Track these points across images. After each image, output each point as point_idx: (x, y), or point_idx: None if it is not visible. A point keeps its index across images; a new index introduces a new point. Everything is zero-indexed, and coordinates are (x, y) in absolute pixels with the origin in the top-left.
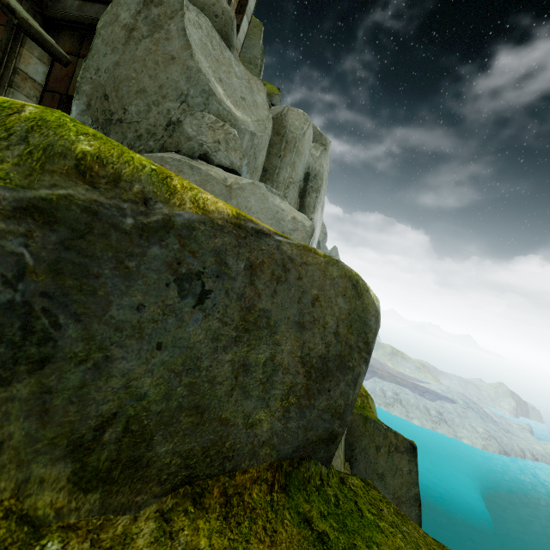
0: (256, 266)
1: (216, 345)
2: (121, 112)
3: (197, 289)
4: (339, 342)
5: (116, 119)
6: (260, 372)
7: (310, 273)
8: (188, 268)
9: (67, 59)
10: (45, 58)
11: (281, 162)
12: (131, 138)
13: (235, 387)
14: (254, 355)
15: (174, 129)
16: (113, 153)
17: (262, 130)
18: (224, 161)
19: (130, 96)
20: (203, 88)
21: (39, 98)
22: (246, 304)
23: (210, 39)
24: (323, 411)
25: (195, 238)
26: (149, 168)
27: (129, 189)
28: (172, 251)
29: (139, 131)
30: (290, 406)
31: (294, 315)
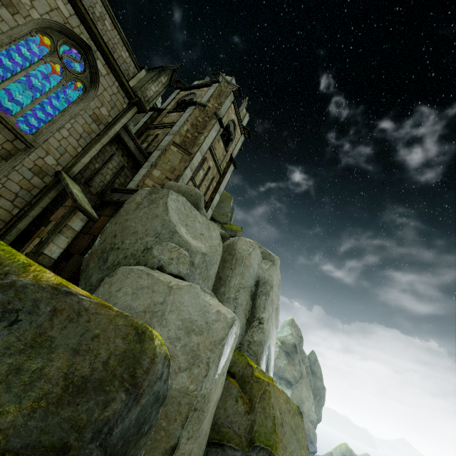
0: (58, 310)
1: (7, 351)
2: (120, 243)
3: (13, 318)
4: (105, 370)
5: (116, 247)
6: (28, 376)
7: (99, 319)
8: (13, 306)
9: (97, 219)
10: (84, 219)
11: (232, 273)
12: (121, 258)
13: (4, 382)
14: (29, 363)
15: (148, 252)
16: (6, 255)
17: (213, 251)
18: (174, 271)
19: (128, 235)
20: (171, 229)
21: (73, 238)
22: (40, 331)
23: (184, 206)
24: (65, 419)
25: (25, 292)
26: (21, 262)
27: (2, 269)
28: (8, 297)
29: (126, 254)
30: (39, 408)
31: (73, 344)
